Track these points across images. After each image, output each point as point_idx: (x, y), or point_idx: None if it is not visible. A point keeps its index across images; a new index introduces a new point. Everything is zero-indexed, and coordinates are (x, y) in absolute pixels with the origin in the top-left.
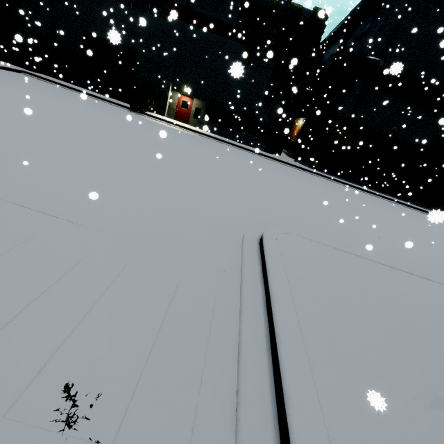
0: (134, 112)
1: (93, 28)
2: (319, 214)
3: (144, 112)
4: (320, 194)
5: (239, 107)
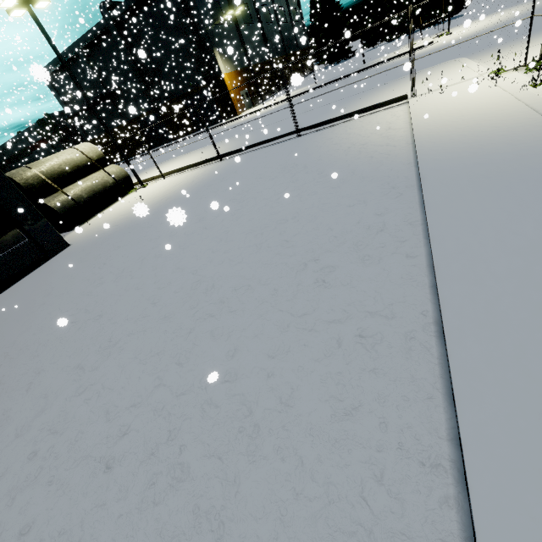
0: None
1: None
2: None
3: None
4: None
5: None
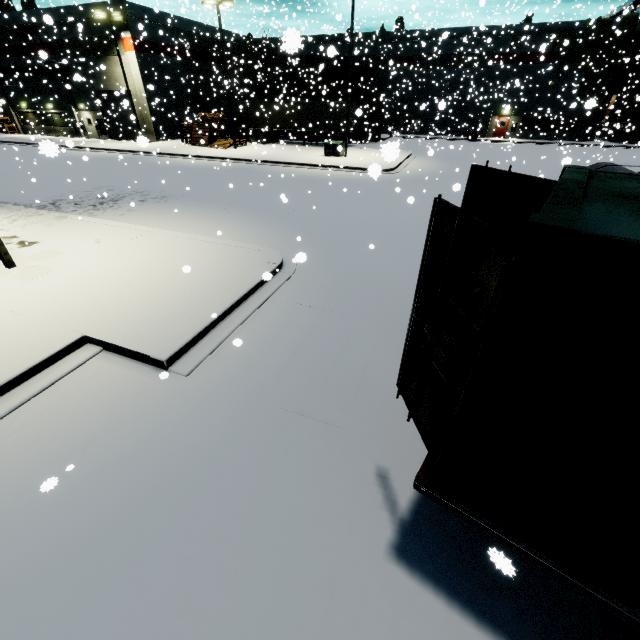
0: (469, 141)
1: (432, 92)
2: (638, 162)
3: (476, 139)
4: (638, 157)
5: (553, 112)
